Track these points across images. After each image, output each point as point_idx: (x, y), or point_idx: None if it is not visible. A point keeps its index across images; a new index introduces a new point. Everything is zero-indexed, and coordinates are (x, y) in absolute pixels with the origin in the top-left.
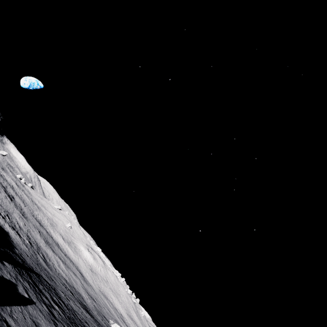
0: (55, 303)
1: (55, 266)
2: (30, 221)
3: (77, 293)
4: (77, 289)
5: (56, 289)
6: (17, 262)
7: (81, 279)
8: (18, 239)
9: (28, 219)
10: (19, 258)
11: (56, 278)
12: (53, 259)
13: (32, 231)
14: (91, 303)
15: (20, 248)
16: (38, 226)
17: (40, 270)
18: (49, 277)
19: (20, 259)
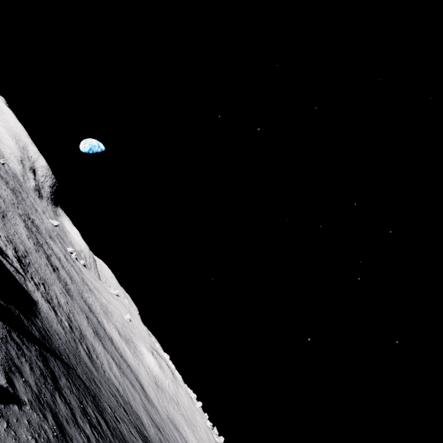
0: (86, 420)
1: (105, 367)
2: (77, 302)
3: (134, 413)
4: (135, 408)
5: (99, 398)
6: (27, 331)
7: (141, 395)
8: (52, 316)
9: (74, 299)
10: (38, 331)
11: (104, 384)
12: (102, 357)
13: (77, 314)
14: (155, 434)
15: (50, 325)
16: (86, 310)
17: (76, 363)
18: (90, 378)
19: (38, 332)
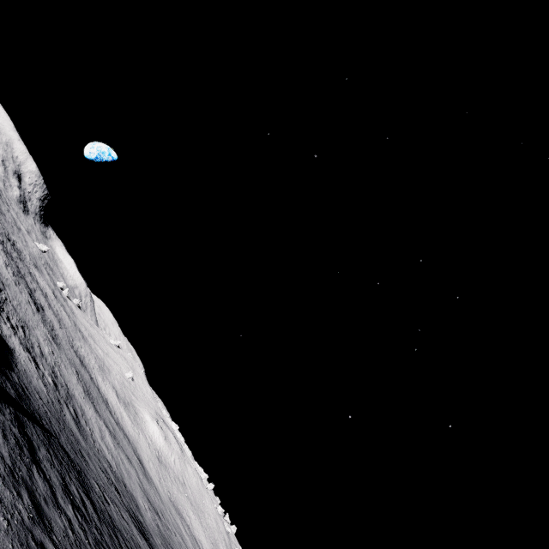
0: (69, 500)
1: (96, 436)
2: (65, 352)
3: (128, 494)
4: (130, 487)
5: (86, 474)
6: (0, 388)
7: (139, 472)
8: (31, 369)
9: (62, 348)
10: (14, 388)
11: (93, 457)
12: (93, 424)
13: (65, 368)
14: (152, 520)
15: (29, 381)
16: (76, 364)
17: (60, 430)
18: (76, 449)
19: (13, 390)
